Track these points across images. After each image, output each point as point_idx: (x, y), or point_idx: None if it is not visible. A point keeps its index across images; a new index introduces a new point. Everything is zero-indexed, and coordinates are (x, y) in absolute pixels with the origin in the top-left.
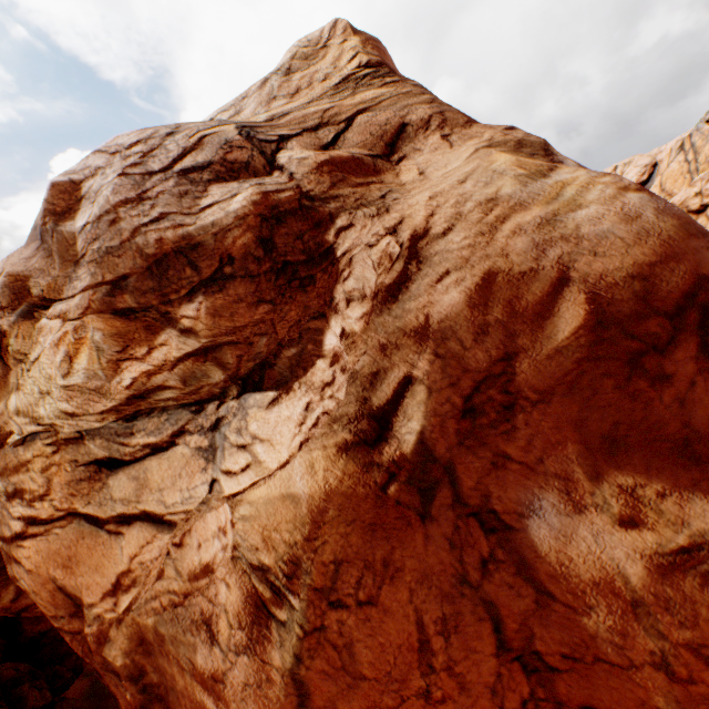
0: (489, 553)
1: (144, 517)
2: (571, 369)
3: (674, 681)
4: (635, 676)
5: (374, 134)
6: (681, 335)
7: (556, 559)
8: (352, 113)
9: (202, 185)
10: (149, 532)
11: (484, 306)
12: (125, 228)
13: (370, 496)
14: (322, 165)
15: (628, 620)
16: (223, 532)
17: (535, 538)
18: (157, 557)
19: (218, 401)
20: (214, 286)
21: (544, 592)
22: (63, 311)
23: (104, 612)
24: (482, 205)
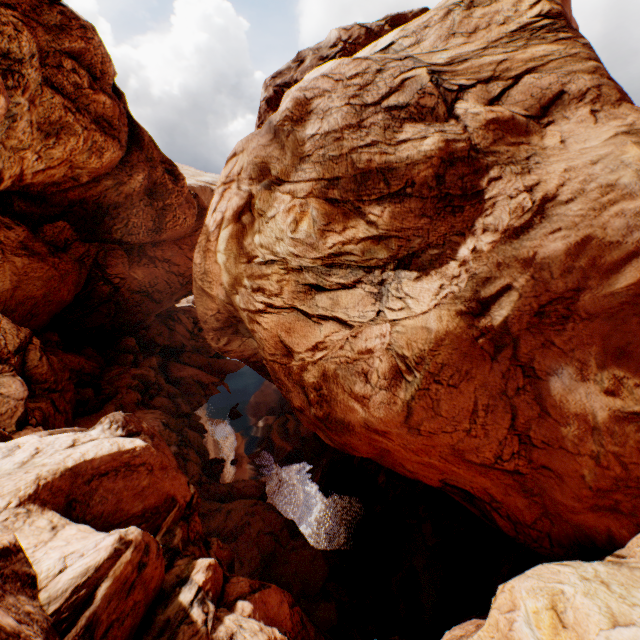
0: (522, 386)
1: (335, 319)
2: (615, 306)
3: (597, 466)
4: (577, 459)
5: (534, 96)
6: None
7: (559, 399)
8: (521, 71)
9: (398, 122)
10: (336, 327)
11: (575, 256)
12: (345, 146)
13: (468, 340)
14: (489, 123)
15: (586, 434)
16: (383, 336)
17: (551, 387)
18: (340, 340)
19: (381, 270)
20: (396, 199)
21: (545, 411)
22: (291, 191)
23: (306, 357)
24: (602, 188)
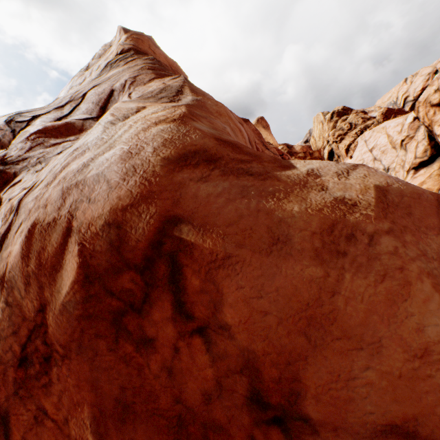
0: None
1: None
2: (76, 326)
3: None
4: None
5: (95, 102)
6: (155, 291)
7: None
8: (89, 89)
9: None
10: None
11: (28, 257)
12: None
13: None
14: (32, 134)
15: None
16: None
17: None
18: None
19: None
20: None
21: None
22: None
23: None
24: (68, 155)
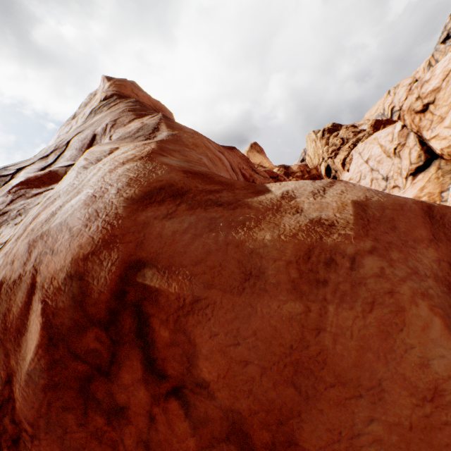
0: None
1: None
2: (43, 398)
3: None
4: None
5: (78, 148)
6: (122, 348)
7: None
8: (73, 136)
9: None
10: None
11: None
12: None
13: None
14: (14, 187)
15: None
16: None
17: None
18: None
19: None
20: None
21: None
22: None
23: None
24: (41, 205)
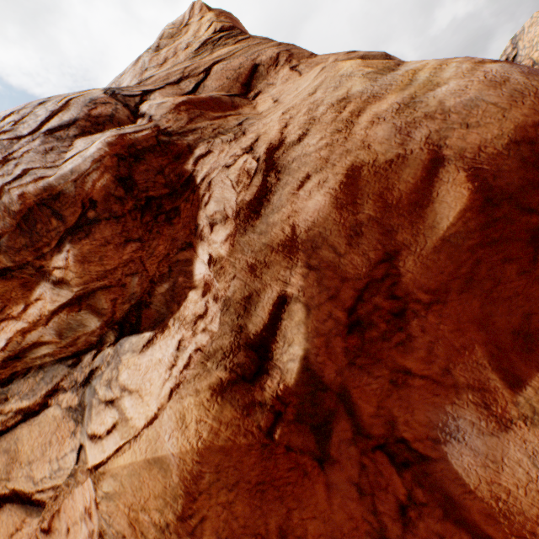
0: (406, 495)
1: (13, 498)
2: (463, 259)
3: None
4: None
5: (230, 78)
6: None
7: (490, 493)
8: (209, 65)
9: (68, 141)
10: (18, 516)
11: (353, 204)
12: None
13: (254, 447)
14: (180, 105)
15: None
16: (88, 514)
17: (459, 469)
18: None
19: (95, 350)
20: (80, 232)
21: (482, 537)
22: None
23: None
24: (334, 106)
